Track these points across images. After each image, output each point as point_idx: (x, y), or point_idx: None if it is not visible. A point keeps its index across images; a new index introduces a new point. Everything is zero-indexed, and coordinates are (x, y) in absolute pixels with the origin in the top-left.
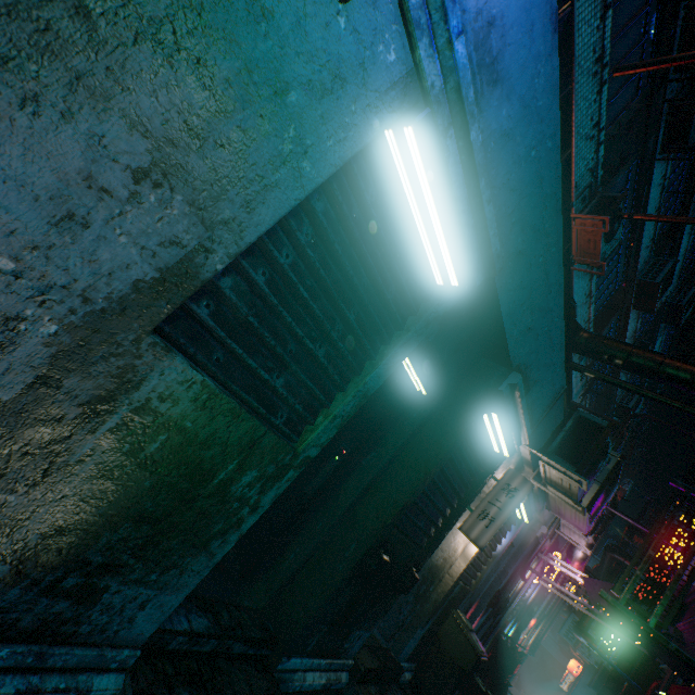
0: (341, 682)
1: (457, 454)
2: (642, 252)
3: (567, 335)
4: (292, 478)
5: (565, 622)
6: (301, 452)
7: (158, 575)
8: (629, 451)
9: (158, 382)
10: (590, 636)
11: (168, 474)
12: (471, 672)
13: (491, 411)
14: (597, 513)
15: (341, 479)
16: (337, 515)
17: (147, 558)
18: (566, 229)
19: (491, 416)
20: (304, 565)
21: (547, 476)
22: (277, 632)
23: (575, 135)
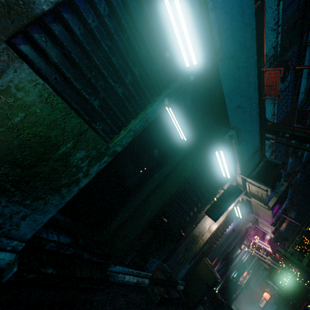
0: (145, 283)
1: (203, 173)
2: (300, 95)
3: (260, 118)
4: (107, 161)
5: (262, 274)
6: (111, 147)
7: (30, 201)
8: (293, 196)
9: (13, 77)
10: (274, 281)
11: (29, 139)
12: (212, 287)
13: (219, 150)
14: (276, 213)
15: (144, 183)
16: (141, 199)
17: (22, 190)
18: (258, 54)
19: (220, 153)
20: (124, 222)
21: (250, 191)
22: (110, 253)
23: (265, 26)
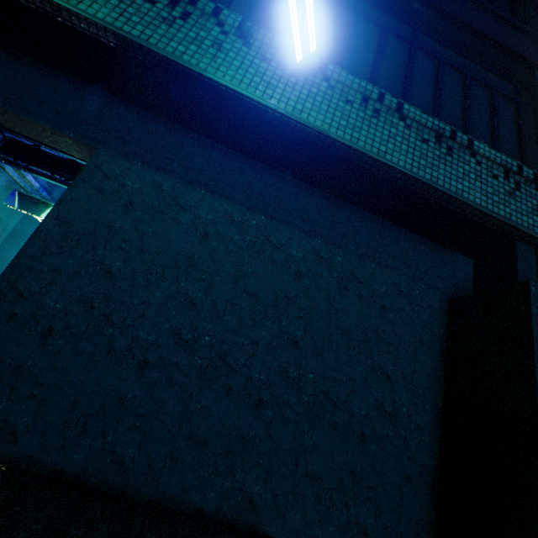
0: None
1: None
2: None
3: None
4: None
5: None
6: None
7: None
8: None
9: None
10: None
11: None
12: None
13: None
14: None
15: None
16: None
17: None
18: None
19: None
20: None
21: None
22: None
23: None
